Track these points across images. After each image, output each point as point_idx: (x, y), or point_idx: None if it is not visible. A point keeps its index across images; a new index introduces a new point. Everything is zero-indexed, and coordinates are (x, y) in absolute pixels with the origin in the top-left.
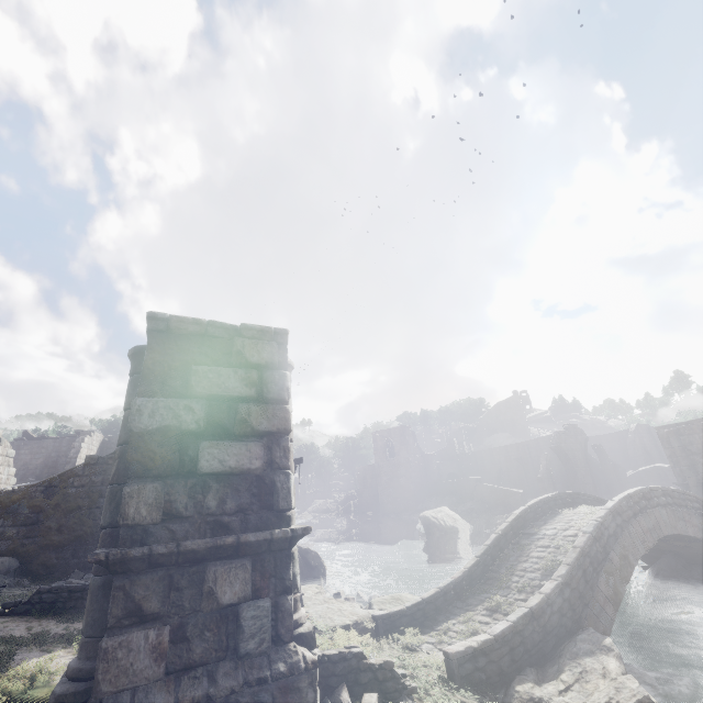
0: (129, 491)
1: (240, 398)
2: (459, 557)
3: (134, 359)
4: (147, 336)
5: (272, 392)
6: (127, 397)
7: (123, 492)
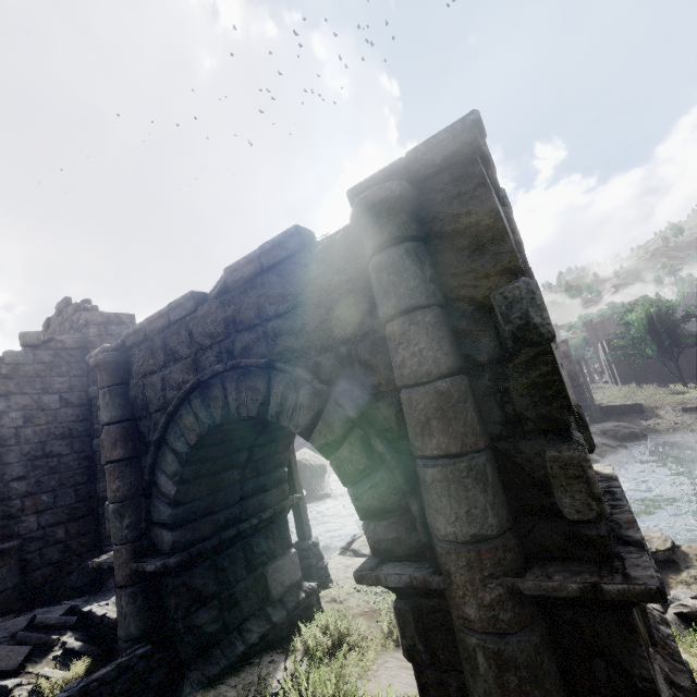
0: (587, 453)
1: None
2: (330, 490)
3: (396, 209)
4: (447, 164)
5: None
6: (414, 283)
7: (580, 457)
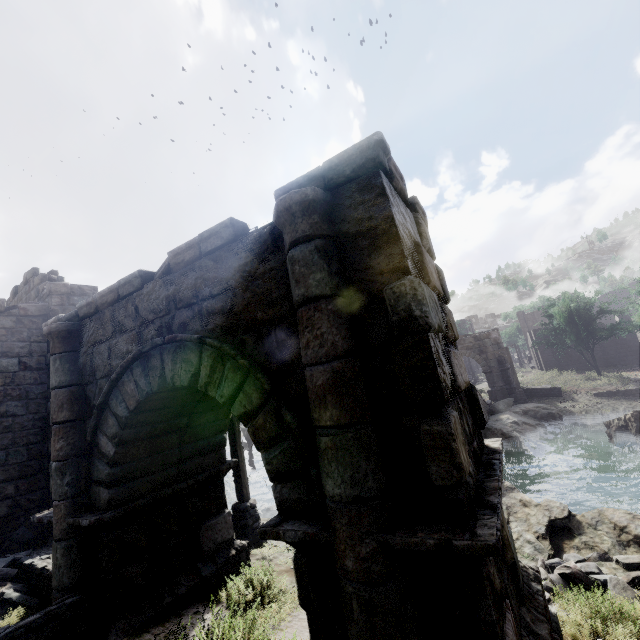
0: (453, 428)
1: (438, 294)
2: None
3: (310, 211)
4: (354, 175)
5: (446, 292)
6: (320, 275)
7: (446, 432)
